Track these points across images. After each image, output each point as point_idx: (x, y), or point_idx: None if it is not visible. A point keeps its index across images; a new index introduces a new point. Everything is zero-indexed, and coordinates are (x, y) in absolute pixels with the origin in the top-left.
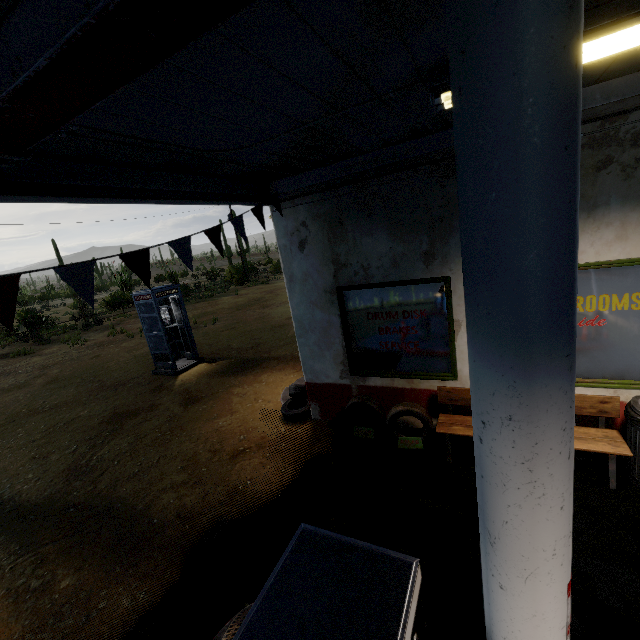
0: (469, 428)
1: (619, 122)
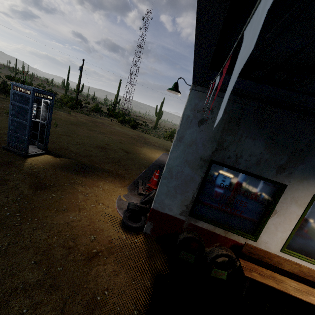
0: (262, 276)
1: None
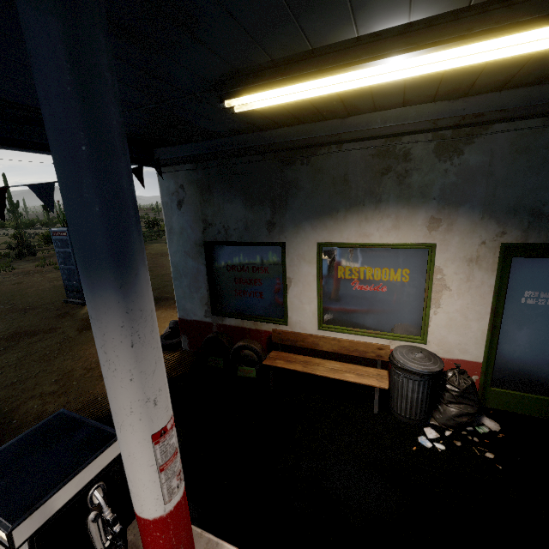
0: (288, 362)
1: (396, 142)
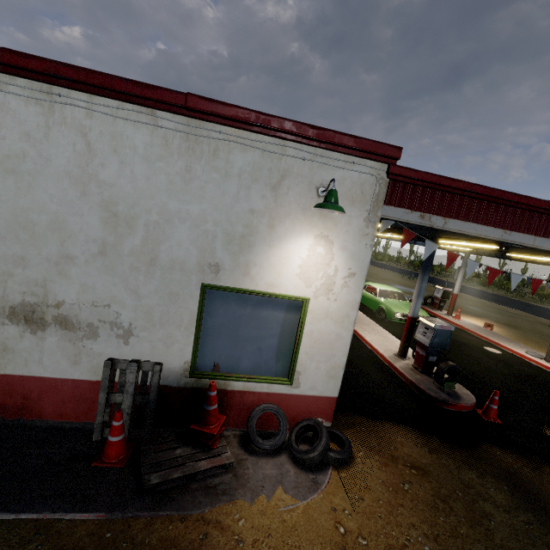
0: None
1: None
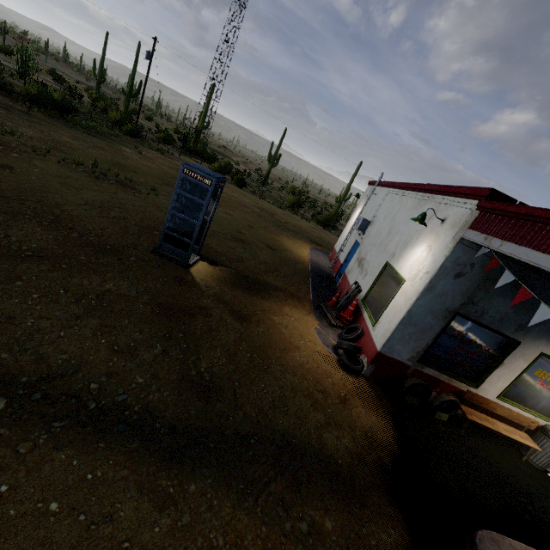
0: (480, 419)
1: None
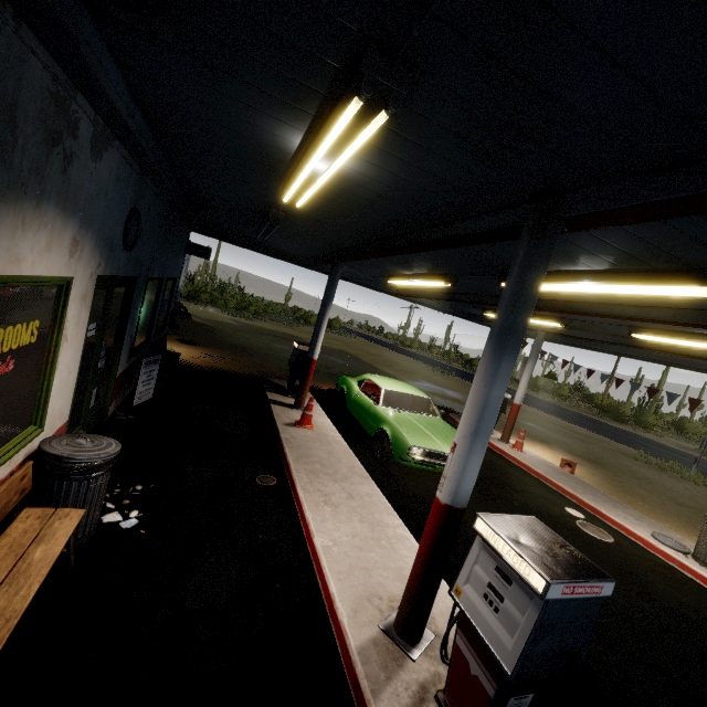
0: None
1: (73, 94)
